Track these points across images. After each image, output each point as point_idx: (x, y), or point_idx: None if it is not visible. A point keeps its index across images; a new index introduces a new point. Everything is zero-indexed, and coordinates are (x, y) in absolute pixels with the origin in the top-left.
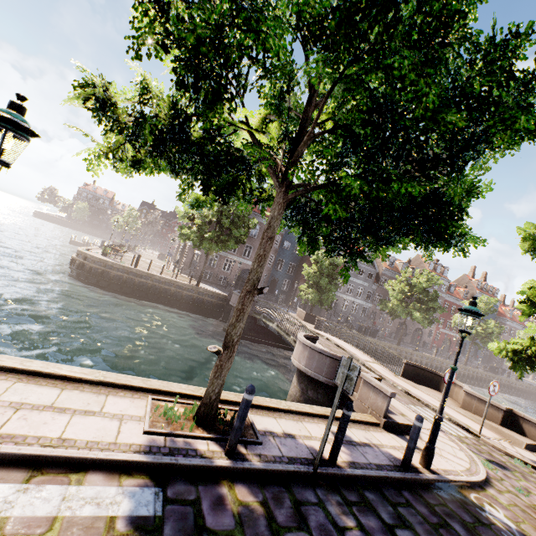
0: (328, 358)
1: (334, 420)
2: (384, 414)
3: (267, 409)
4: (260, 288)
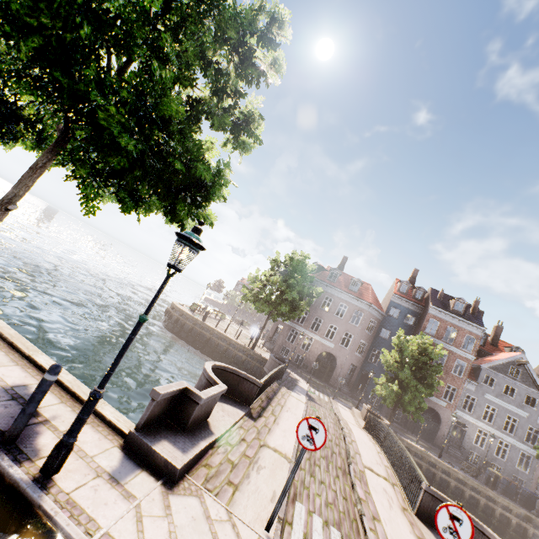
0: (206, 381)
1: (69, 394)
2: (138, 422)
3: (11, 346)
4: (9, 205)
